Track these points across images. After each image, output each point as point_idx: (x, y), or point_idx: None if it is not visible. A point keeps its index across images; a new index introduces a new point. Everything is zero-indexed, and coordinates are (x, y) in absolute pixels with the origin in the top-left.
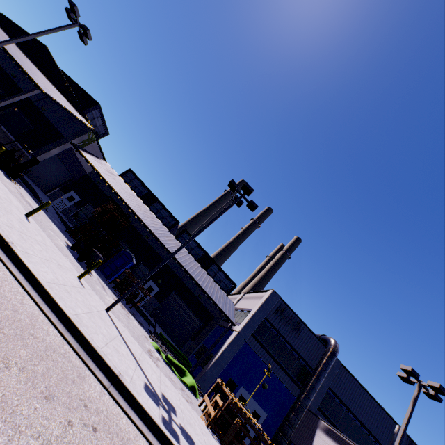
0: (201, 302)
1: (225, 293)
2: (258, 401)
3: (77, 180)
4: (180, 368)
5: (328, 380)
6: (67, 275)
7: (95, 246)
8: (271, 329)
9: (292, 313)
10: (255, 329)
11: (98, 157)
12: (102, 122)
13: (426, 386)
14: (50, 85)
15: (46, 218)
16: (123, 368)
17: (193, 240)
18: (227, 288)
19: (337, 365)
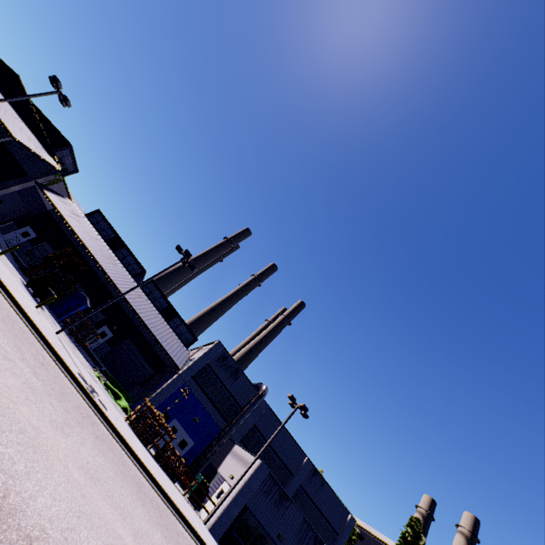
0: (156, 351)
1: (182, 345)
2: (188, 431)
3: (36, 216)
4: (117, 394)
5: (254, 418)
6: (29, 303)
7: (51, 285)
8: (211, 374)
9: (233, 362)
10: (196, 373)
11: (63, 196)
12: (72, 161)
13: (300, 407)
14: (20, 122)
15: (3, 255)
16: (65, 358)
17: (159, 290)
18: (187, 341)
19: (265, 407)
